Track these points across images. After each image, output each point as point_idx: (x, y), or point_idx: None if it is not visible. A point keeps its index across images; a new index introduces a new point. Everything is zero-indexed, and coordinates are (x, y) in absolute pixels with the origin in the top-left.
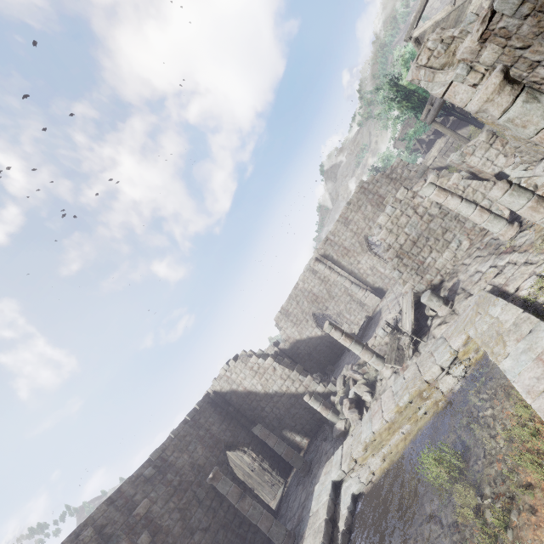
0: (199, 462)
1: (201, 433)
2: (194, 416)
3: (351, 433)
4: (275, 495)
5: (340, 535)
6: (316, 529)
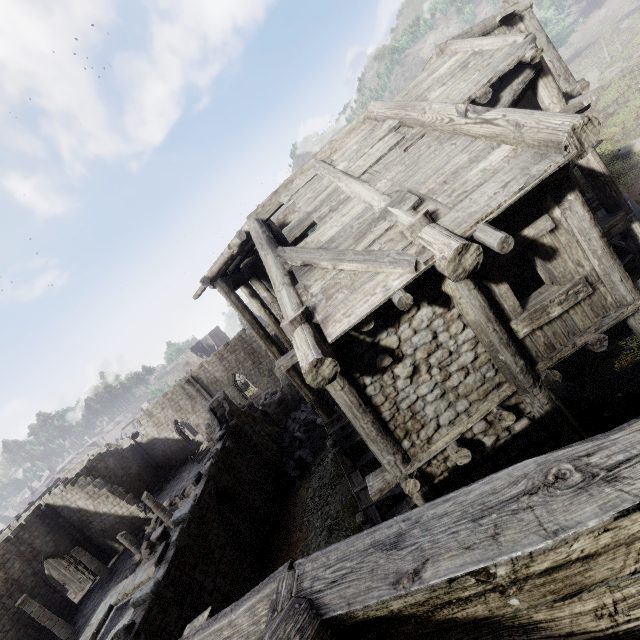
0: (14, 577)
1: (23, 548)
2: (18, 532)
3: (136, 572)
4: (85, 587)
5: (100, 639)
6: (86, 637)
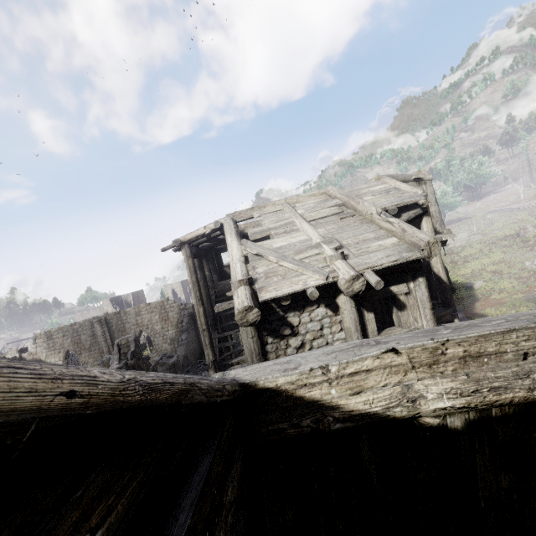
0: None
1: None
2: None
3: None
4: None
5: None
6: None
